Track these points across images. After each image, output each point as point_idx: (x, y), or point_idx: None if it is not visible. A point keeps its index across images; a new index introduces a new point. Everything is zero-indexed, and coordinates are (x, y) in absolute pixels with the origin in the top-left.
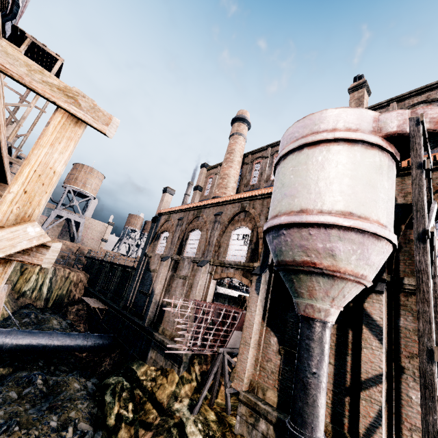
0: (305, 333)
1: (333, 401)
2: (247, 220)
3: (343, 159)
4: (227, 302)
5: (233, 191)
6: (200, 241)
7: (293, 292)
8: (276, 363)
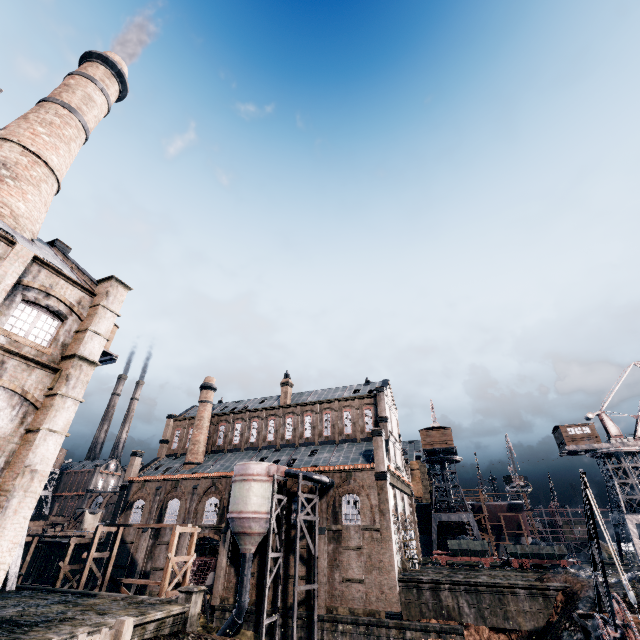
0: (243, 560)
1: (257, 588)
2: (217, 492)
3: (255, 488)
4: (199, 554)
5: (203, 454)
6: (180, 510)
7: (239, 544)
8: (234, 582)
